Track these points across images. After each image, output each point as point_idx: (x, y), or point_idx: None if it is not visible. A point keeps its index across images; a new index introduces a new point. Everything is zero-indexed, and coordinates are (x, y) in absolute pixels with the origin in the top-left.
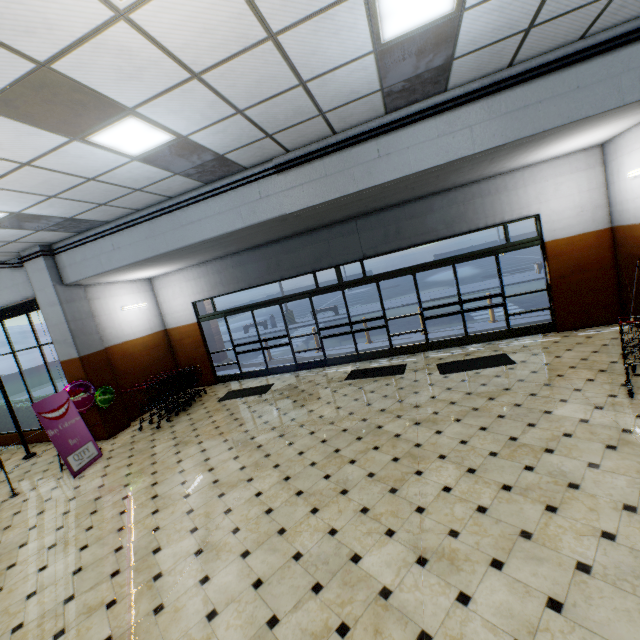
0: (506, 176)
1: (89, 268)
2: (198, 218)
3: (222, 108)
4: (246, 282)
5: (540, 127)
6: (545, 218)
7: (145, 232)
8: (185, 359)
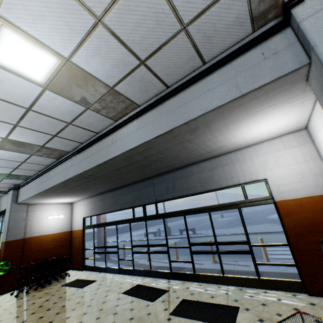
0: (237, 152)
1: (24, 196)
2: (53, 175)
3: (3, 124)
4: (104, 209)
5: (188, 117)
6: (271, 182)
7: (39, 181)
8: (74, 250)
